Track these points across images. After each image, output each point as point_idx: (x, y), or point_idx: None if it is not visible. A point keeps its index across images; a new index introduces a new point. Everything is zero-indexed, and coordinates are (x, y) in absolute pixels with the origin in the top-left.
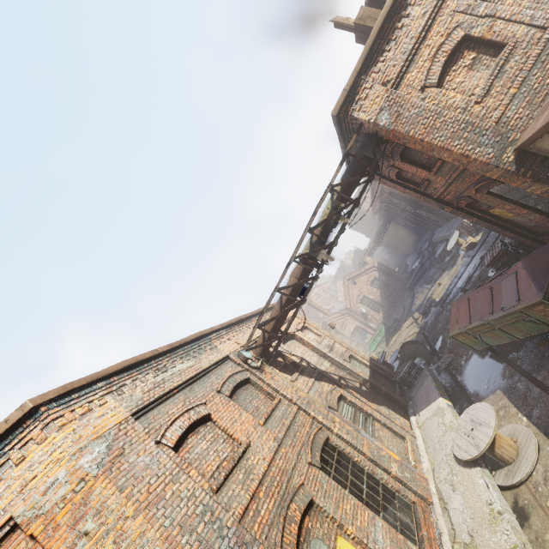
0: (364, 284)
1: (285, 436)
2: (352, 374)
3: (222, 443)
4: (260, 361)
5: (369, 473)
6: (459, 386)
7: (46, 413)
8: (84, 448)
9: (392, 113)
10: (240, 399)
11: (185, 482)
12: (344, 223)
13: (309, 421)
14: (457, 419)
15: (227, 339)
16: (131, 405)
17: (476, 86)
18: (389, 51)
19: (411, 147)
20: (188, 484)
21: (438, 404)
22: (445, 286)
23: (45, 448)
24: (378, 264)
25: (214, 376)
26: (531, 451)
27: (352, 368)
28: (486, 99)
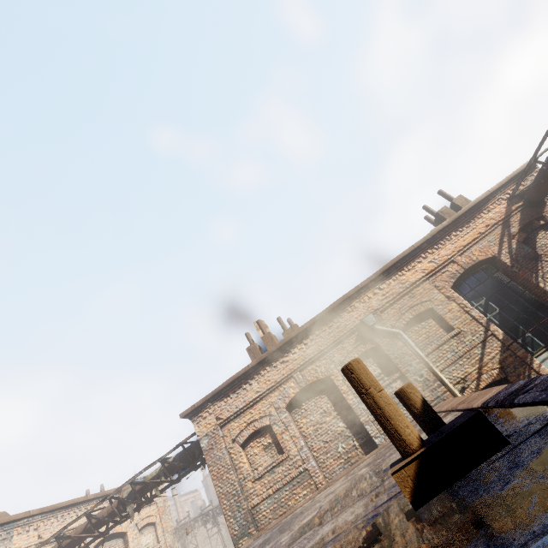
0: None
1: None
2: None
3: None
4: None
5: None
6: None
7: None
8: None
9: (210, 443)
10: None
11: None
12: (159, 491)
13: None
14: None
15: (35, 528)
16: None
17: (261, 464)
18: (231, 398)
19: None
20: None
21: None
22: None
23: None
24: None
25: None
26: None
27: None
28: (257, 483)
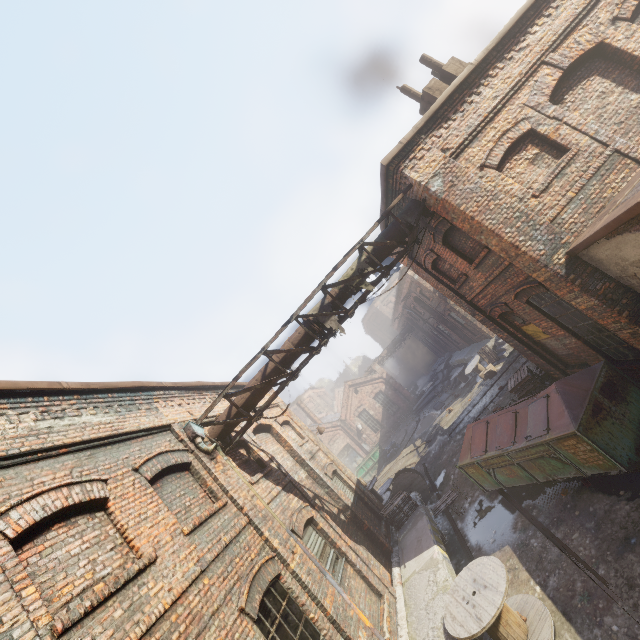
0: (367, 395)
1: (216, 559)
2: (332, 495)
3: (109, 551)
4: (214, 444)
5: None
6: (458, 535)
7: None
8: None
9: (446, 182)
10: (166, 489)
11: (3, 606)
12: (367, 291)
13: (258, 544)
14: (453, 578)
15: (178, 404)
16: None
17: (535, 181)
18: (455, 121)
19: (457, 229)
20: (7, 610)
21: (432, 554)
22: (457, 413)
23: None
24: (387, 376)
25: (139, 446)
26: (545, 637)
27: (334, 487)
28: (544, 196)
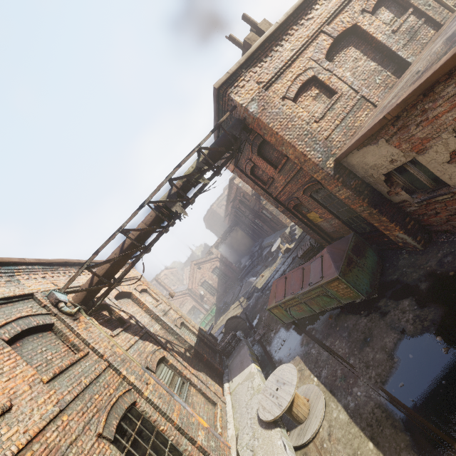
0: (207, 270)
1: (76, 398)
2: (180, 339)
3: None
4: (77, 307)
5: (173, 444)
6: (267, 355)
7: None
8: None
9: (260, 106)
10: (27, 347)
11: None
12: (204, 184)
13: (117, 382)
14: (264, 383)
15: (41, 276)
16: None
17: (316, 111)
18: (266, 63)
19: (267, 143)
20: None
21: (250, 369)
22: (266, 277)
23: None
24: (221, 256)
25: None
26: (320, 408)
27: (182, 333)
28: (321, 122)
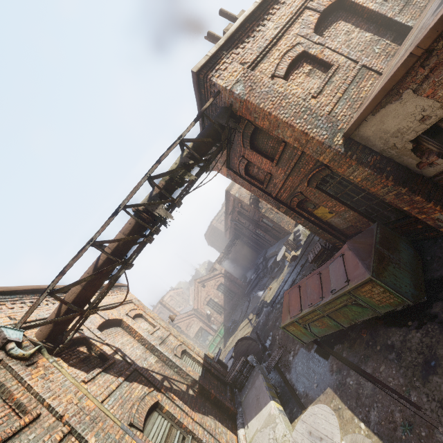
0: (212, 287)
1: None
2: (181, 373)
3: None
4: (35, 347)
5: None
6: (288, 385)
7: None
8: None
9: (246, 86)
10: None
11: None
12: (190, 182)
13: None
14: (290, 431)
15: None
16: None
17: (312, 88)
18: (248, 43)
19: (259, 132)
20: None
21: (270, 410)
22: (275, 289)
23: None
24: (225, 271)
25: None
26: None
27: (182, 365)
28: (320, 97)
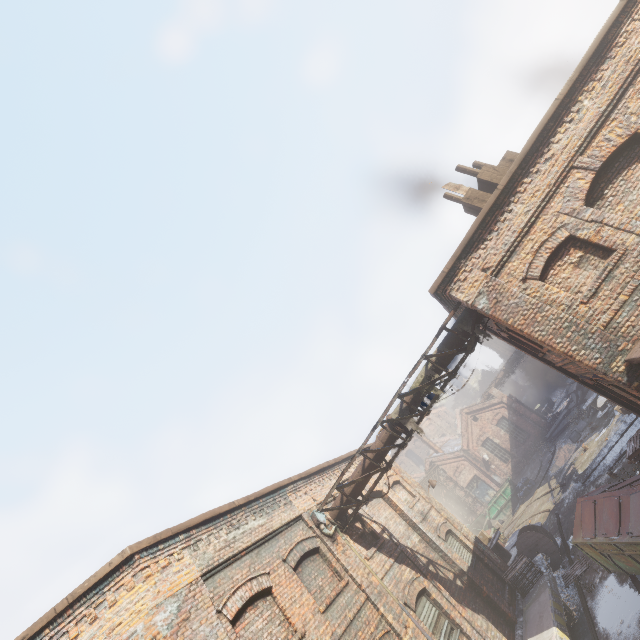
0: (489, 422)
1: (344, 632)
2: (446, 559)
3: (278, 626)
4: (334, 527)
5: None
6: (587, 615)
7: (138, 561)
8: (160, 604)
9: (490, 299)
10: (305, 572)
11: None
12: (437, 393)
13: (376, 618)
14: None
15: (304, 492)
16: (203, 564)
17: (583, 284)
18: (491, 241)
19: None
20: None
21: (550, 636)
22: (592, 454)
23: (132, 596)
24: (508, 400)
25: (283, 539)
26: None
27: (447, 550)
28: (593, 301)
